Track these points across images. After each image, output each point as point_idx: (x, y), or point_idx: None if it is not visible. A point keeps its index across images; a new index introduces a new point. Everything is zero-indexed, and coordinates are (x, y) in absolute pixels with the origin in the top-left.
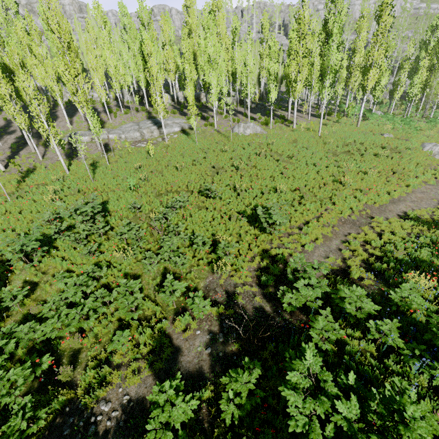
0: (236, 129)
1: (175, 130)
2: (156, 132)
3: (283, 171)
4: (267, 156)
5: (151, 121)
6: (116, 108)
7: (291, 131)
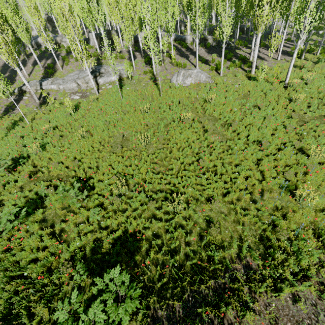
0: (174, 78)
1: (112, 79)
2: (91, 82)
3: (202, 155)
4: (192, 124)
5: (90, 70)
6: (70, 54)
7: (246, 78)
